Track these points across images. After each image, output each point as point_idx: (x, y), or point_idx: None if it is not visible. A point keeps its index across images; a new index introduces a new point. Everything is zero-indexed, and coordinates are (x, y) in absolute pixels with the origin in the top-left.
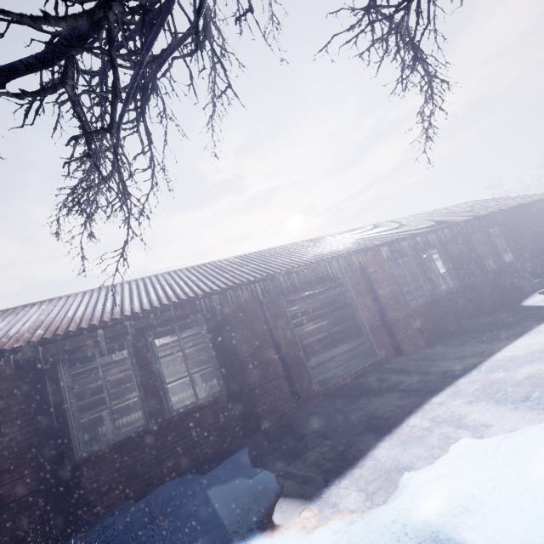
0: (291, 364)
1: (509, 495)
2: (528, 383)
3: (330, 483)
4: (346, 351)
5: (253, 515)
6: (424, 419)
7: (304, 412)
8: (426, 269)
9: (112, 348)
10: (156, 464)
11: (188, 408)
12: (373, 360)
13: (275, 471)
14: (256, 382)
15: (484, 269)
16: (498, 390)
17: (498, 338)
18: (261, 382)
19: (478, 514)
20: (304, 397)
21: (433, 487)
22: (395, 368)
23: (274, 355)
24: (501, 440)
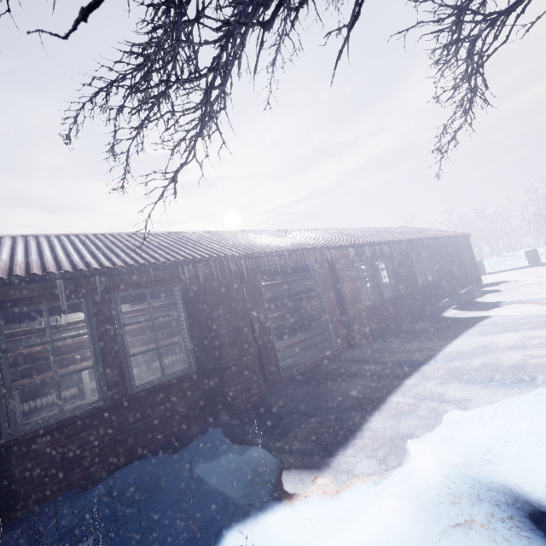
0: (262, 347)
1: (524, 445)
2: (486, 369)
3: (334, 453)
4: (296, 343)
5: (262, 488)
6: (406, 397)
7: (273, 395)
8: (376, 276)
9: (57, 308)
10: (110, 447)
11: (153, 384)
12: (331, 351)
13: (265, 447)
14: (232, 360)
15: (417, 284)
16: (463, 374)
17: (437, 338)
18: (237, 361)
19: (503, 462)
20: (270, 381)
21: (449, 446)
22: (353, 358)
23: (251, 335)
24: (496, 407)
